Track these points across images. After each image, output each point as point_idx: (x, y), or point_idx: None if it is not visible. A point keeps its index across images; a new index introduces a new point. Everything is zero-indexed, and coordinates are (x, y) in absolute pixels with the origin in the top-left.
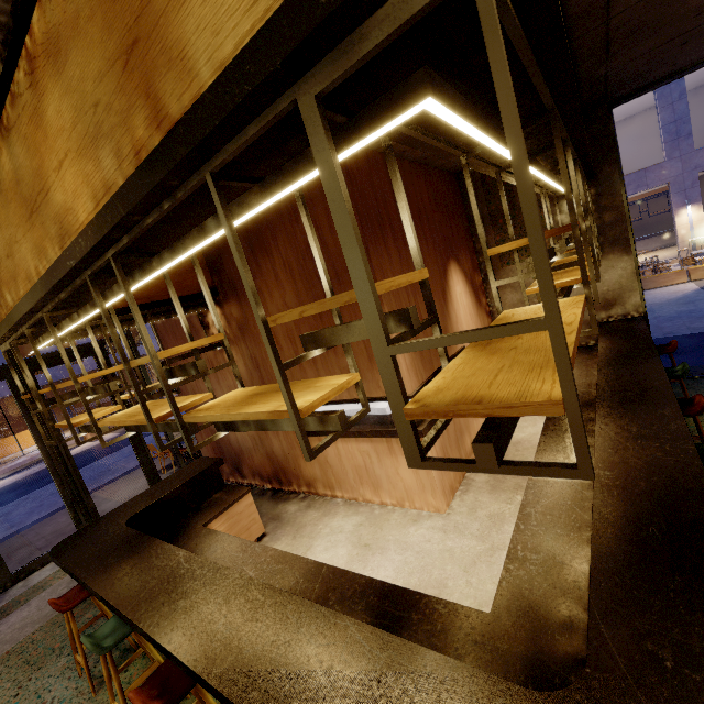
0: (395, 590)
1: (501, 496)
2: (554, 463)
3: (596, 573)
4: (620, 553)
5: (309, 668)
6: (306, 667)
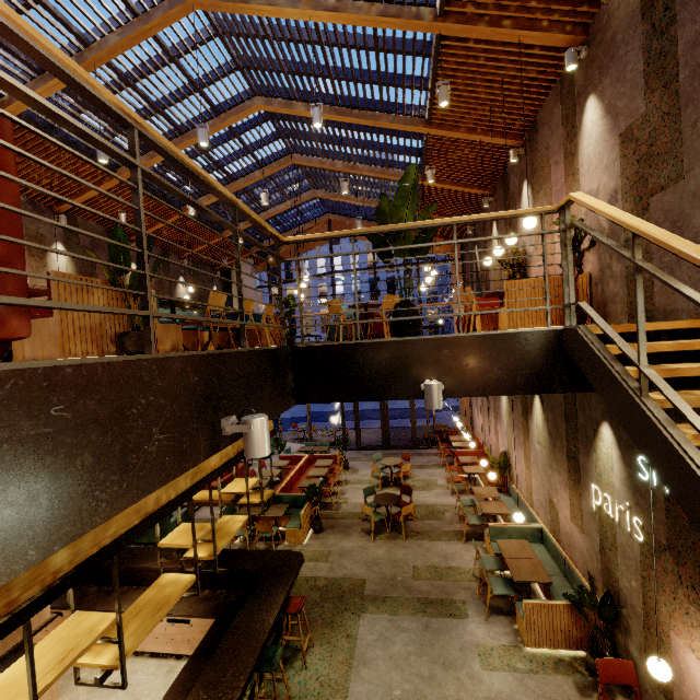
0: (196, 653)
1: (73, 686)
2: (272, 501)
3: (230, 568)
4: (224, 564)
5: (252, 626)
6: (252, 627)
